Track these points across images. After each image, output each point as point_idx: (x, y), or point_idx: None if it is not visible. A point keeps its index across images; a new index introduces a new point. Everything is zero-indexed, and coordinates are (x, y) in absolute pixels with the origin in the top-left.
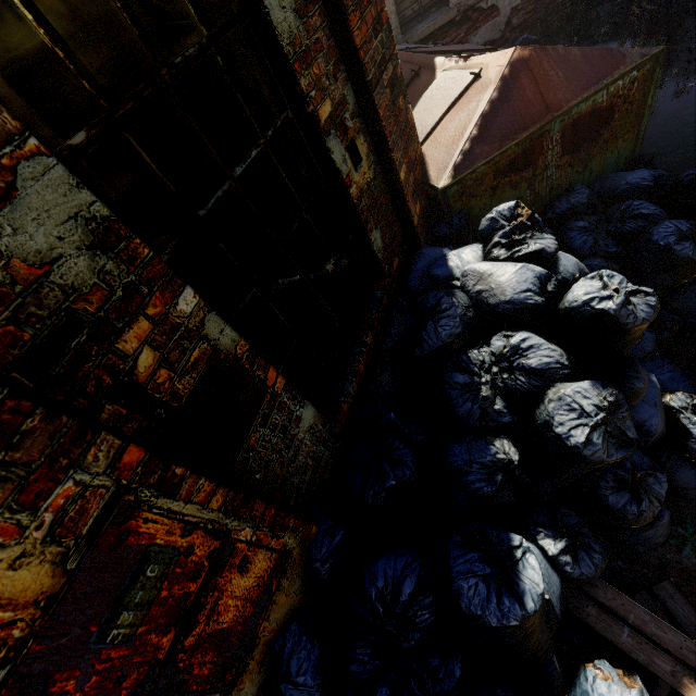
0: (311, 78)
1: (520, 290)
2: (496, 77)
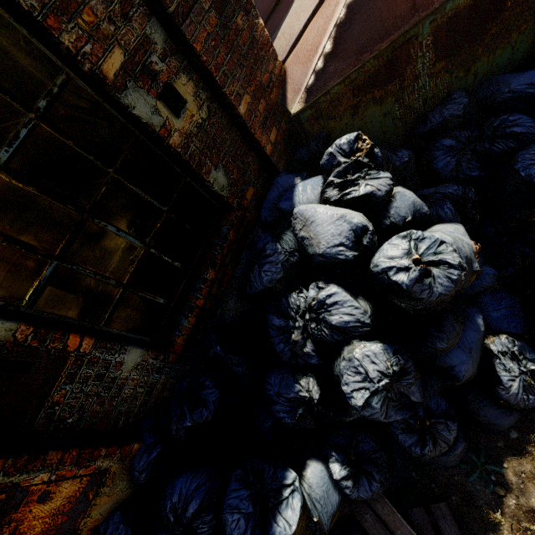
0: (81, 30)
1: (333, 244)
2: None
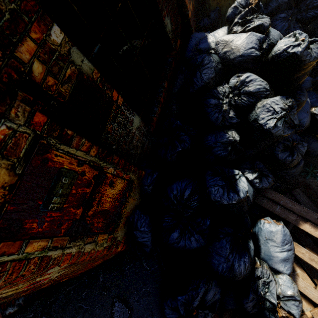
0: None
1: (248, 48)
2: None
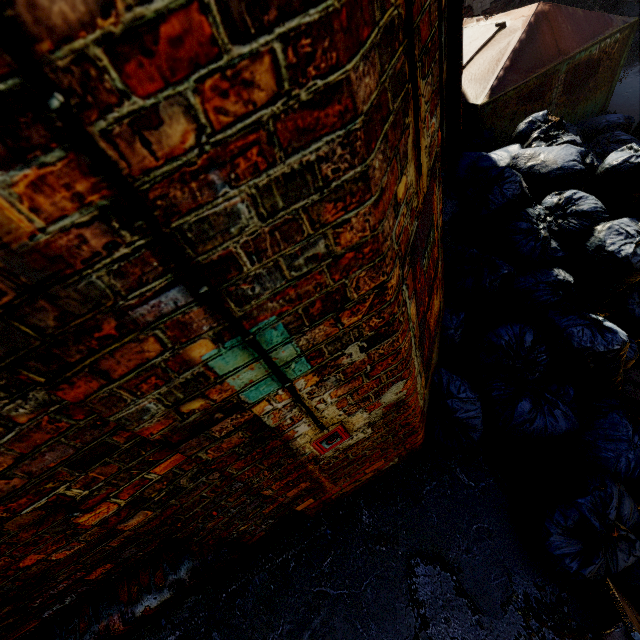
0: None
1: (568, 160)
2: (523, 24)
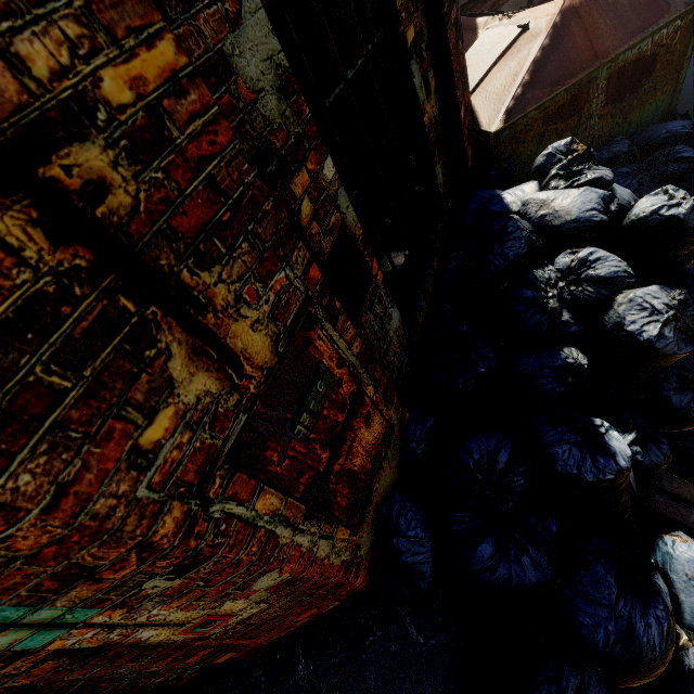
0: (402, 0)
1: (585, 209)
2: (547, 26)
